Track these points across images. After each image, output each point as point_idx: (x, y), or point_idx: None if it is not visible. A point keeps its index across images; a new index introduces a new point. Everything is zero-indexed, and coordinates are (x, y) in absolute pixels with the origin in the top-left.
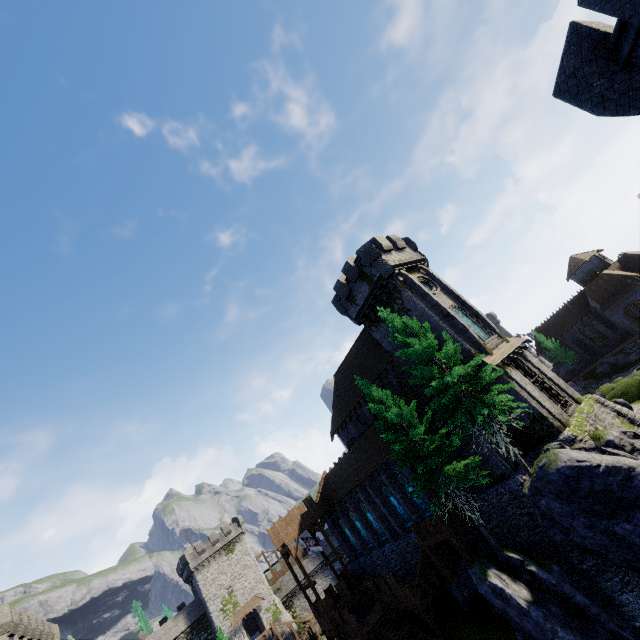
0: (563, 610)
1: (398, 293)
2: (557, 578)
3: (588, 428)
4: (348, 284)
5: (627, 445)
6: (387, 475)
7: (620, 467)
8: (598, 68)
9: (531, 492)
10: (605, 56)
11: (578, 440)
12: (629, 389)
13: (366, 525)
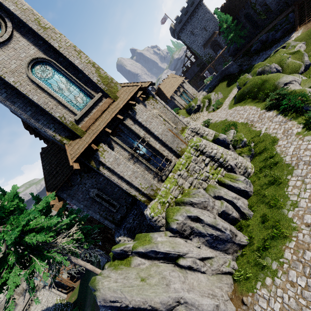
0: None
1: None
2: None
3: (172, 195)
4: None
5: (187, 229)
6: None
7: (144, 309)
8: None
9: None
10: None
11: (153, 221)
12: (253, 88)
13: None
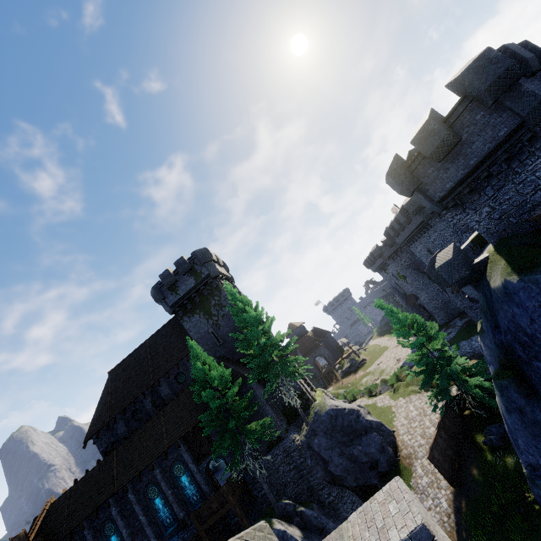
0: (321, 540)
1: (218, 291)
2: (317, 512)
3: None
4: (175, 275)
5: None
6: (161, 469)
7: (354, 409)
8: (403, 171)
9: (309, 434)
10: (405, 168)
11: None
12: None
13: None
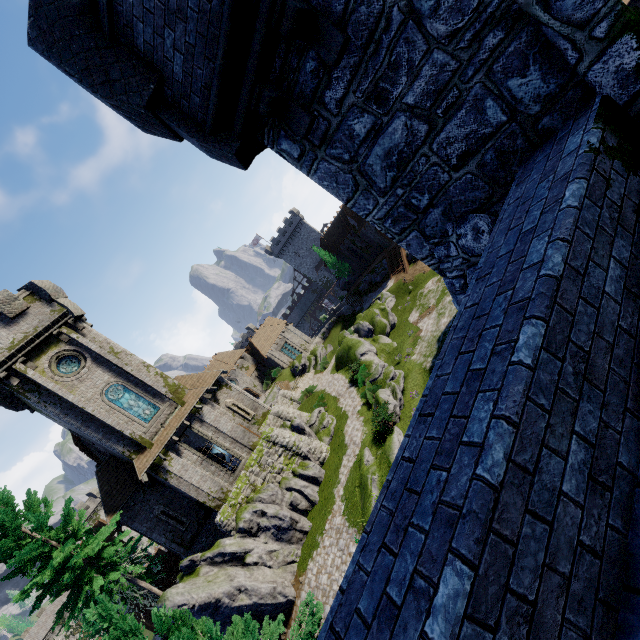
0: None
1: (22, 398)
2: None
3: (244, 494)
4: None
5: (255, 526)
6: None
7: (210, 603)
8: None
9: None
10: None
11: (223, 526)
12: (344, 354)
13: None
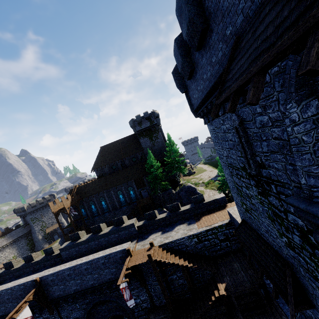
0: None
1: (158, 131)
2: None
3: None
4: (142, 118)
5: None
6: (124, 187)
7: (195, 188)
8: None
9: (180, 190)
10: None
11: None
12: None
13: (99, 206)
